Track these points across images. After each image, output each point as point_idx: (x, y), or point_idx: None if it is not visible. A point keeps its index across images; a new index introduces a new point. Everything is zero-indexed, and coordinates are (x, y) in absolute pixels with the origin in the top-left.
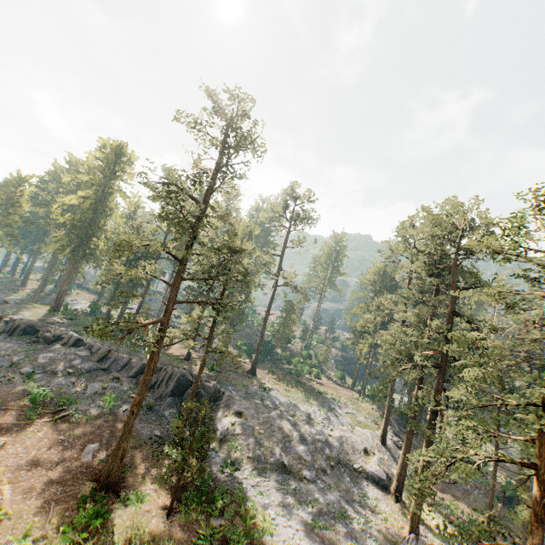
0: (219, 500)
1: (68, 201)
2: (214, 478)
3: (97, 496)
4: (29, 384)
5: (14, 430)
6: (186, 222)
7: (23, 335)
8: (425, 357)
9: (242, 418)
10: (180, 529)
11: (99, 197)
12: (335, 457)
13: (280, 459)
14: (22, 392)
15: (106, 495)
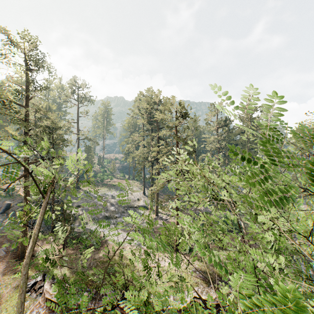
0: (83, 237)
1: None
2: (77, 232)
3: (21, 261)
4: None
5: None
6: (26, 122)
7: None
8: (152, 157)
9: (81, 207)
10: (71, 251)
11: None
12: (127, 206)
13: (104, 215)
14: None
15: None
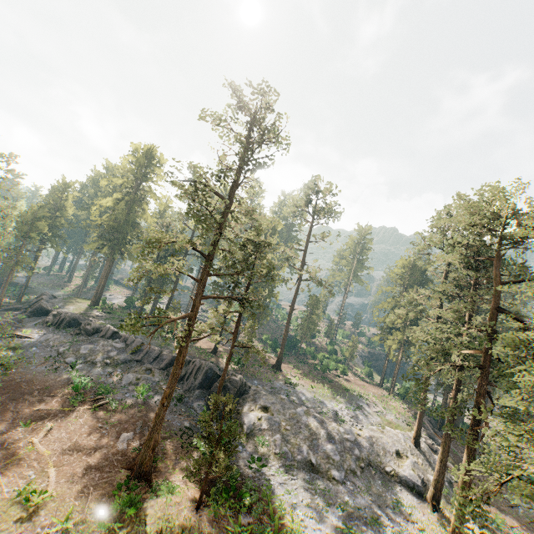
0: (247, 496)
1: (105, 203)
2: (241, 473)
3: (131, 484)
4: (72, 373)
5: (58, 416)
6: (211, 218)
7: (67, 328)
8: (464, 356)
9: (268, 413)
10: (209, 524)
11: (132, 198)
12: (365, 458)
13: (307, 457)
14: (66, 381)
15: (139, 483)
